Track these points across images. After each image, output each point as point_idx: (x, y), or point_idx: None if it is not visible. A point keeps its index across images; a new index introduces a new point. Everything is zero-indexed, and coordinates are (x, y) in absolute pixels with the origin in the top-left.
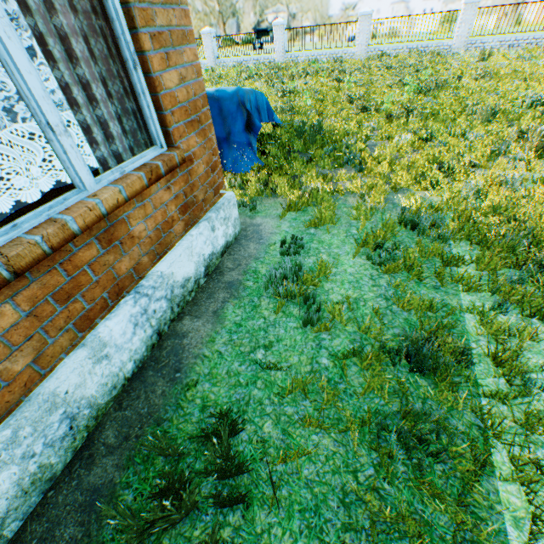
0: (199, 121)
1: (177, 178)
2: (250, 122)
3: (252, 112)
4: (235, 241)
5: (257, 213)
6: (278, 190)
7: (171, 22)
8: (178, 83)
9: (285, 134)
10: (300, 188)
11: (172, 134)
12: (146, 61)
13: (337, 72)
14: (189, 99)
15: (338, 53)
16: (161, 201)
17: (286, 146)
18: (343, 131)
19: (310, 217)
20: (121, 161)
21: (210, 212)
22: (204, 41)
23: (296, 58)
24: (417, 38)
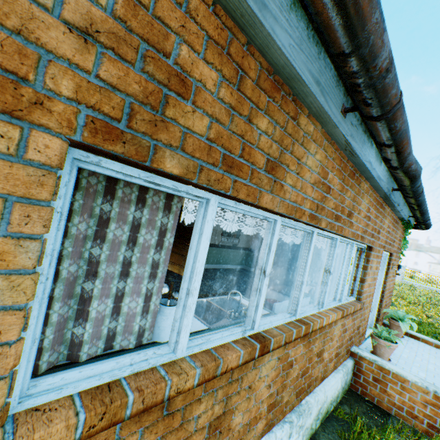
0: None
1: None
2: None
3: None
4: None
5: None
6: None
7: None
8: None
9: None
10: None
11: None
12: None
13: None
14: None
15: None
16: None
17: None
18: None
19: None
20: None
21: None
22: None
23: None
24: None
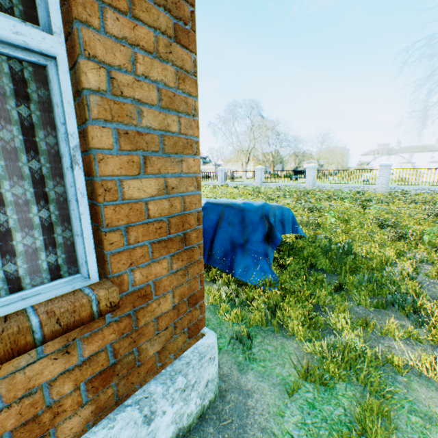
0: (184, 238)
1: (102, 326)
2: (270, 233)
3: (275, 224)
4: (197, 422)
5: (251, 361)
6: (290, 325)
7: (167, 126)
8: (154, 193)
9: (307, 246)
10: (323, 329)
11: (112, 260)
12: (96, 160)
13: (361, 200)
14: (173, 212)
15: (359, 187)
16: (29, 382)
17: (307, 261)
18: (379, 257)
19: (341, 410)
20: (17, 287)
21: (157, 378)
22: (256, 172)
23: (322, 187)
24: (433, 184)
